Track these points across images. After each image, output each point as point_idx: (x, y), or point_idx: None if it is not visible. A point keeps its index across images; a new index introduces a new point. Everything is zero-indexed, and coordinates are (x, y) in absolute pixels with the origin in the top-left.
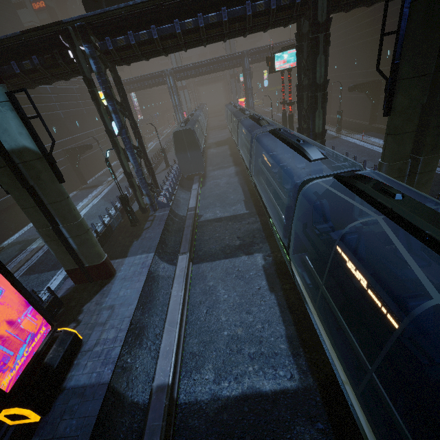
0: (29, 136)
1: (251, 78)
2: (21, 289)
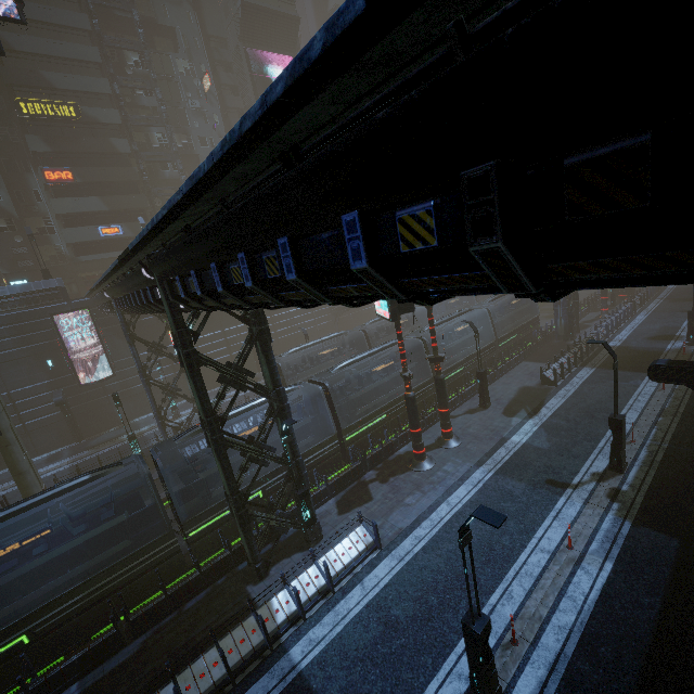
0: None
1: None
2: None
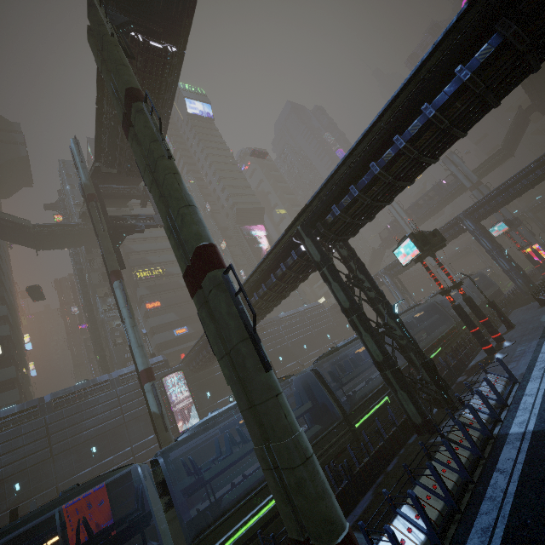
0: (156, 405)
1: (485, 236)
2: (111, 504)
